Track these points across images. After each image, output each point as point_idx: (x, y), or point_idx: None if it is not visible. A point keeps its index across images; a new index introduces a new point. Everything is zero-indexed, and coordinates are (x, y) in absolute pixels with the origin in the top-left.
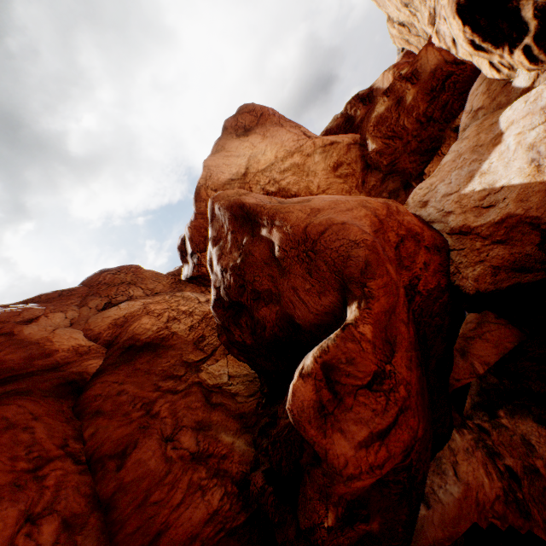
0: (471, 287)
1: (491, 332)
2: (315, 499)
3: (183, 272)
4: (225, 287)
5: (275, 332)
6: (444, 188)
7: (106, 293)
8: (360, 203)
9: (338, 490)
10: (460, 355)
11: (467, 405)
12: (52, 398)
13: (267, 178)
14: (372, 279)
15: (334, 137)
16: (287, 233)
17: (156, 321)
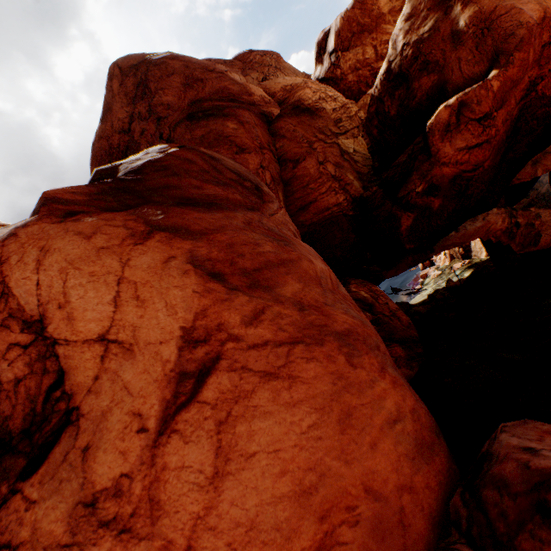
0: None
1: None
2: (416, 180)
3: (314, 73)
4: (401, 59)
5: (421, 101)
6: None
7: (260, 71)
8: (538, 1)
9: (432, 173)
10: (531, 164)
11: None
12: (259, 120)
13: None
14: (517, 52)
15: None
16: (476, 12)
17: (313, 95)
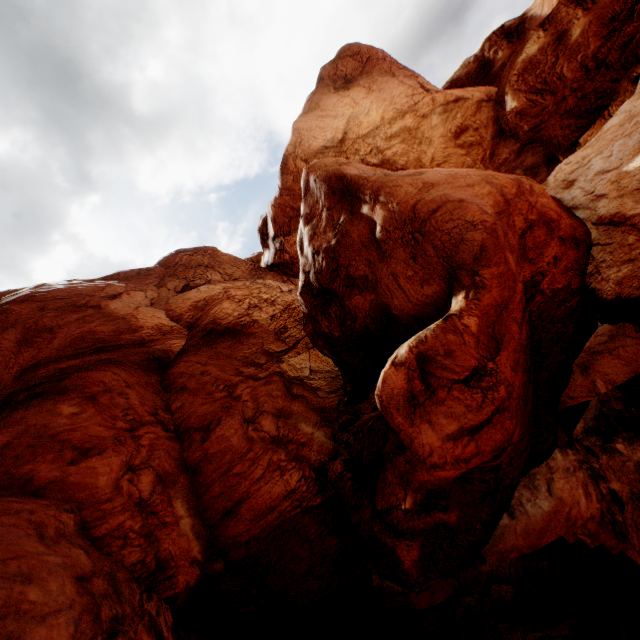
0: (610, 292)
1: (626, 347)
2: (394, 484)
3: (263, 258)
4: (316, 272)
5: (367, 324)
6: (600, 163)
7: (183, 276)
8: (484, 178)
9: (419, 477)
10: (580, 371)
11: (578, 429)
12: (141, 371)
13: (369, 147)
14: (486, 267)
15: (461, 91)
16: (393, 211)
17: (237, 307)
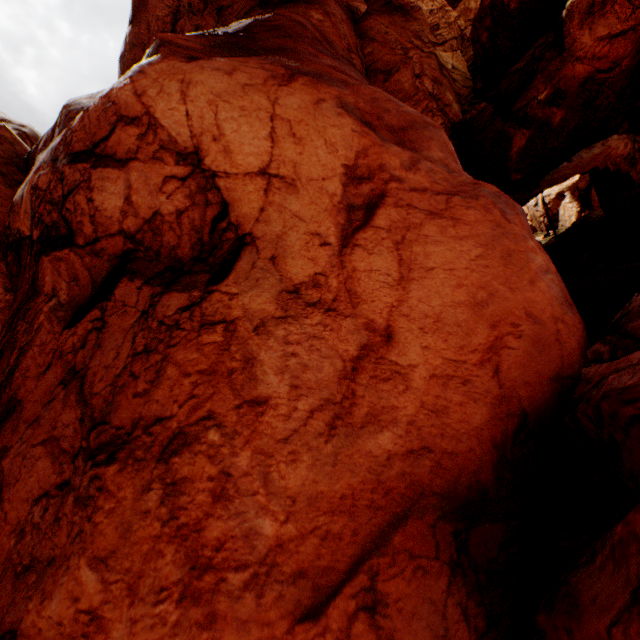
0: None
1: None
2: (540, 84)
3: None
4: None
5: None
6: None
7: None
8: None
9: (562, 73)
10: None
11: None
12: (345, 15)
13: None
14: None
15: None
16: None
17: None
